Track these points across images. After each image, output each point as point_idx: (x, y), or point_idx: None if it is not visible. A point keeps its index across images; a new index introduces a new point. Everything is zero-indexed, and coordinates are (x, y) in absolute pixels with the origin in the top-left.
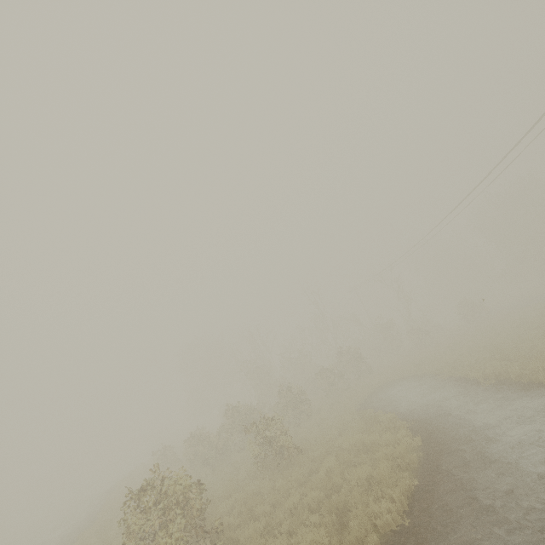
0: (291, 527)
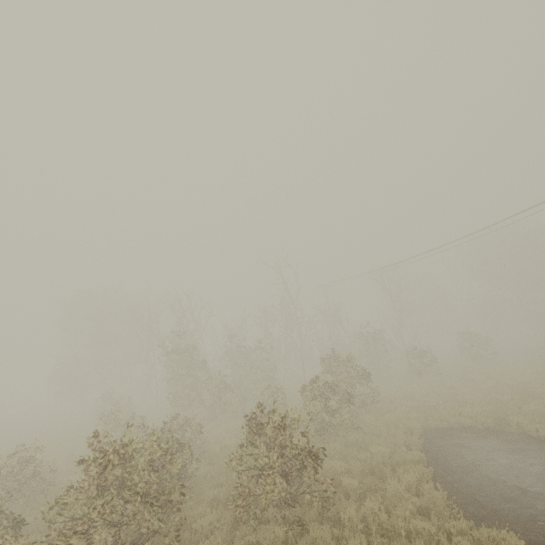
0: None
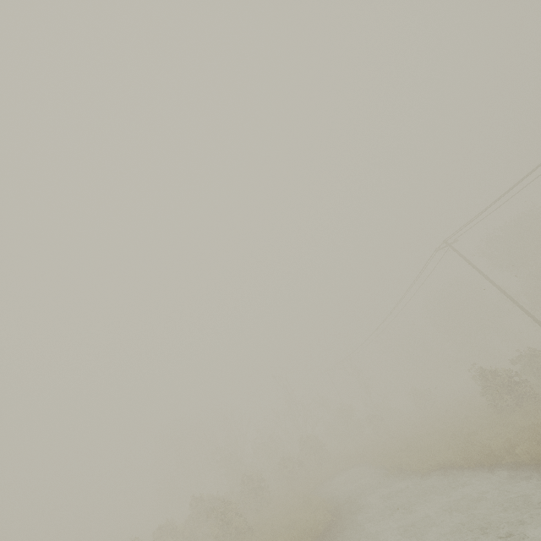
0: None
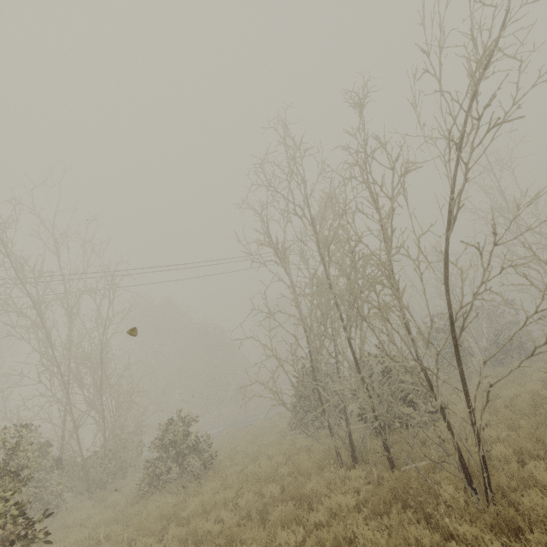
0: None
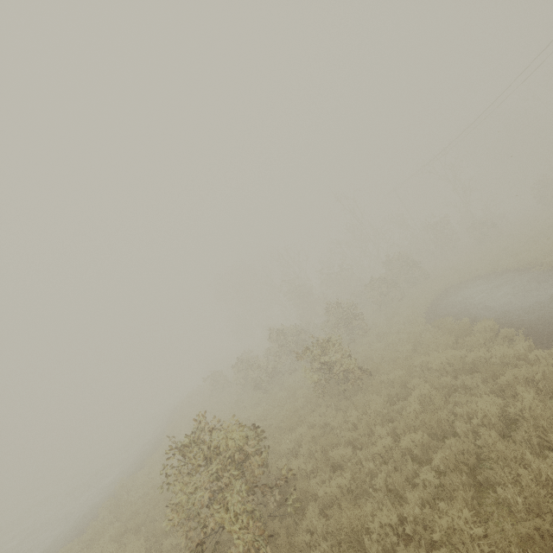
0: (392, 485)
